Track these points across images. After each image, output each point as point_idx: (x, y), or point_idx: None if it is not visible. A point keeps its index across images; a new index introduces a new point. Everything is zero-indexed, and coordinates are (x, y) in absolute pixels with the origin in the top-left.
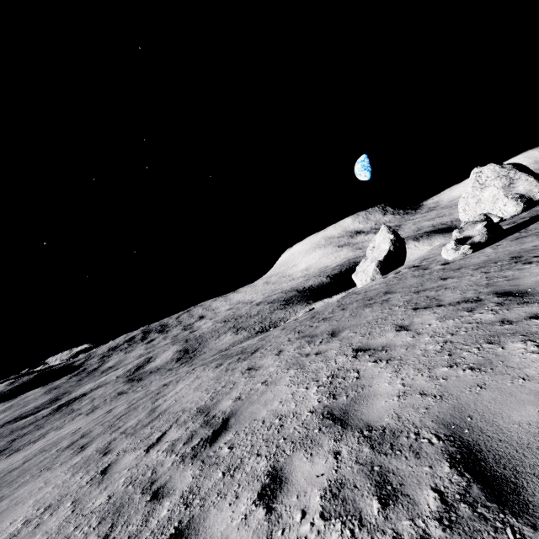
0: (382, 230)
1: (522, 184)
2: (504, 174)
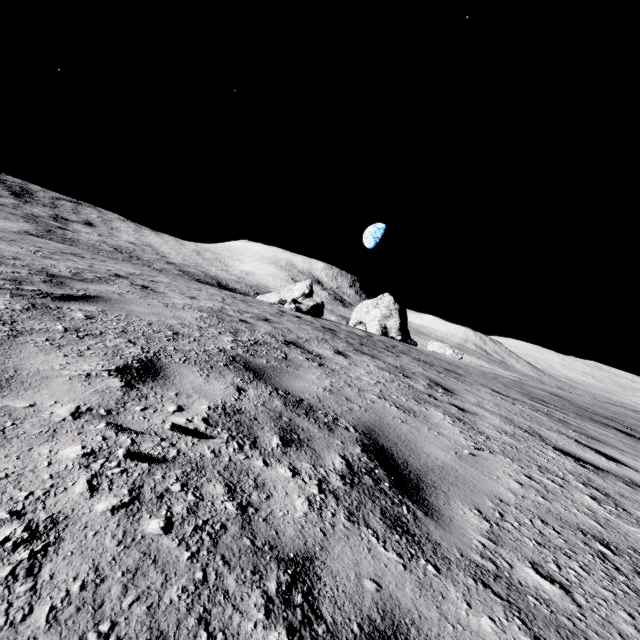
0: (306, 282)
1: (392, 322)
2: (391, 308)
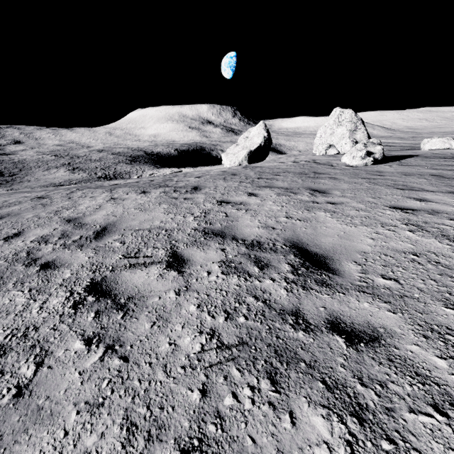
0: (260, 125)
1: (360, 134)
2: (354, 121)
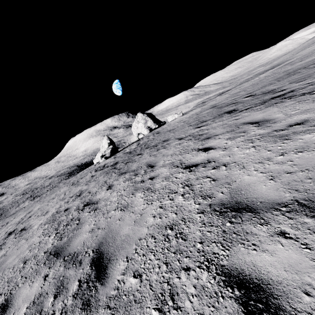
0: (105, 138)
1: (149, 123)
2: (144, 118)
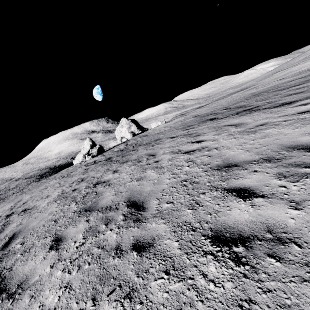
0: (87, 140)
1: (133, 128)
2: (128, 123)
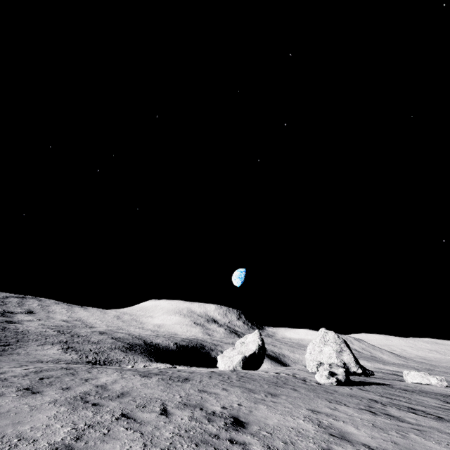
0: (256, 333)
1: (346, 356)
2: (338, 343)
